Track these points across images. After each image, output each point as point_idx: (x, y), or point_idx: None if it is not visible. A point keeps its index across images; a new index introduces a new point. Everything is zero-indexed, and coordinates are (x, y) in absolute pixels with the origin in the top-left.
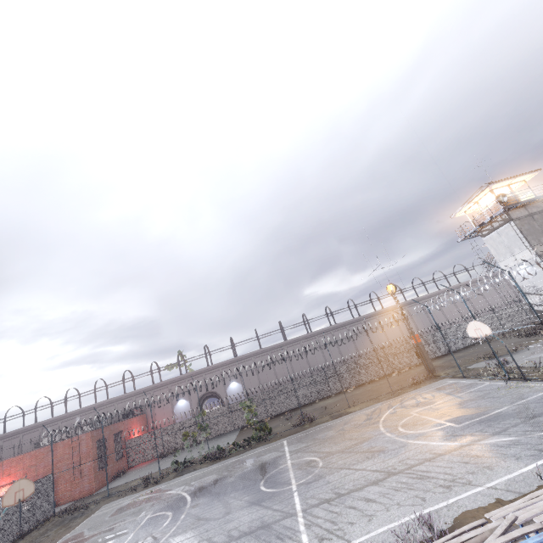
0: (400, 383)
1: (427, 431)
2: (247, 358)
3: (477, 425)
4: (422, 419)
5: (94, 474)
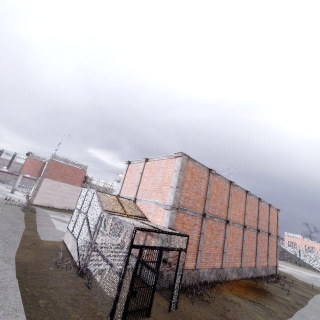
0: None
1: None
2: None
3: None
4: None
5: None
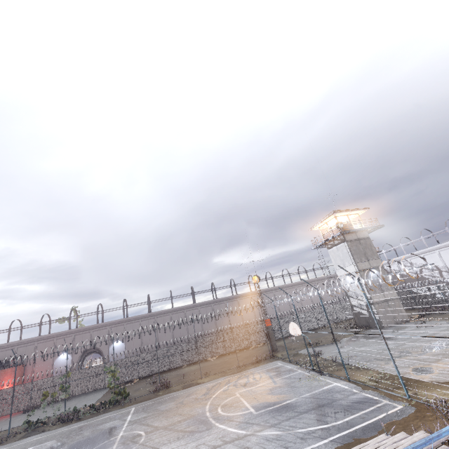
0: (249, 358)
1: (234, 415)
2: (135, 320)
3: (267, 414)
4: (239, 401)
5: None
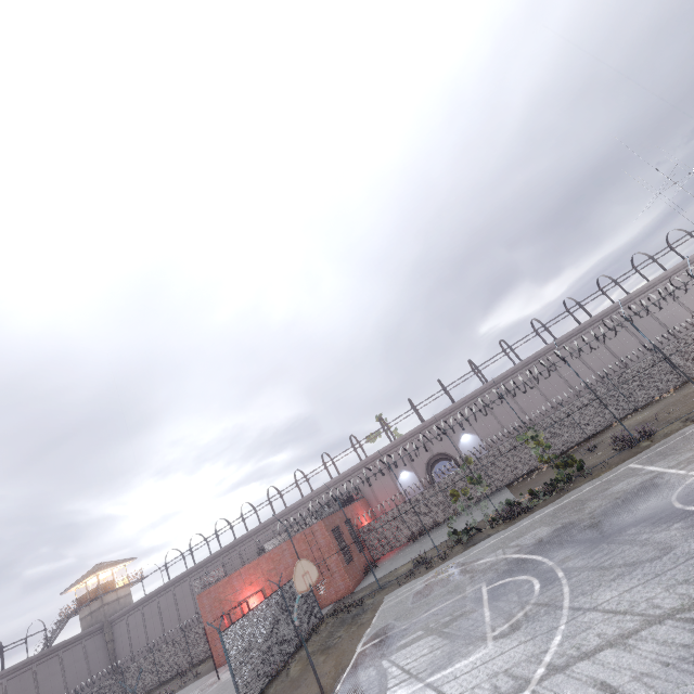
0: None
1: None
2: (472, 399)
3: None
4: None
5: (344, 569)
